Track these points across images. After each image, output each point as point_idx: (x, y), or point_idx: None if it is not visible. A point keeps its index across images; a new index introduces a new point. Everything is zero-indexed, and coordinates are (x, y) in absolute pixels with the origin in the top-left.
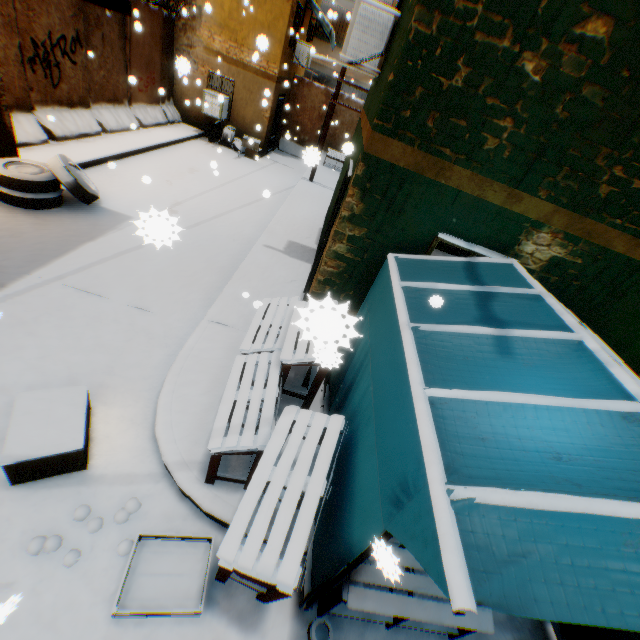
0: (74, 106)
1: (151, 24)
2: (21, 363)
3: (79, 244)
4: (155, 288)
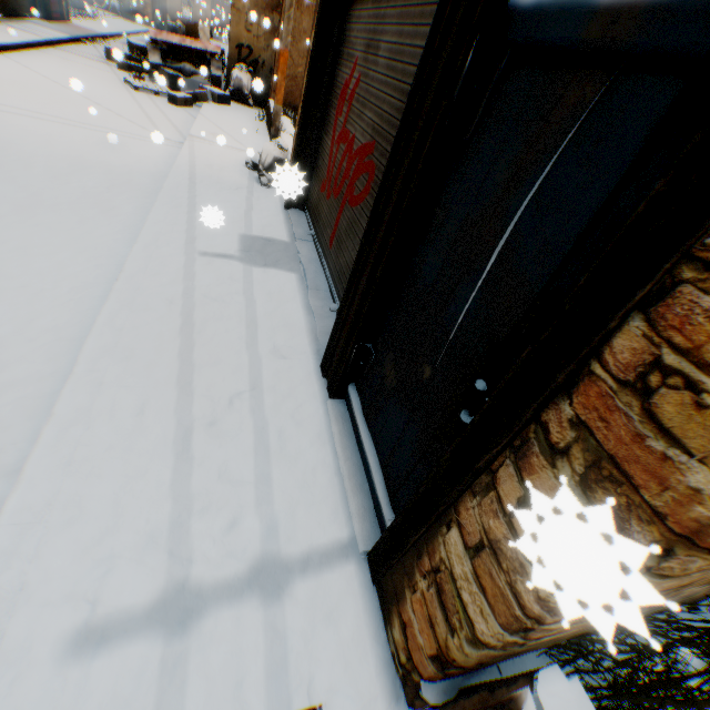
0: None
1: None
2: None
3: None
4: None
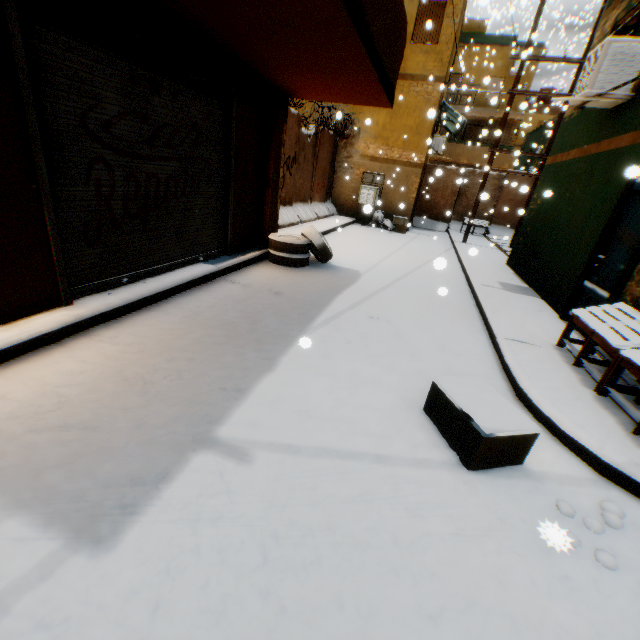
0: (285, 204)
1: (328, 144)
2: (378, 367)
3: (341, 287)
4: (423, 317)
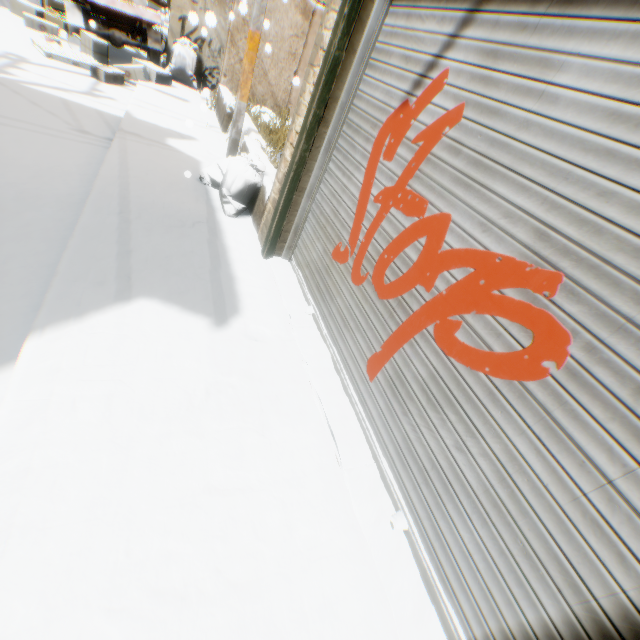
0: None
1: None
2: None
3: None
4: None
